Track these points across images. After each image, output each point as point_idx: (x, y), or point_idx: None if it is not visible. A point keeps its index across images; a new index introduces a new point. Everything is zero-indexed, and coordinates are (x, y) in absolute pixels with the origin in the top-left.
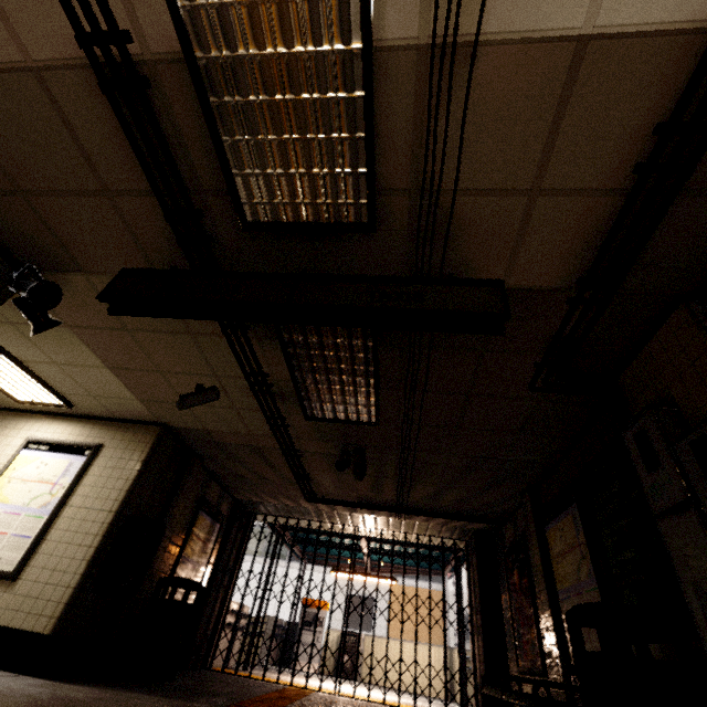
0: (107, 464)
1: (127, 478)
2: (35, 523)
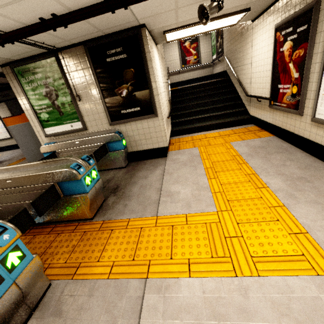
0: (2, 113)
1: (10, 115)
2: (4, 129)
